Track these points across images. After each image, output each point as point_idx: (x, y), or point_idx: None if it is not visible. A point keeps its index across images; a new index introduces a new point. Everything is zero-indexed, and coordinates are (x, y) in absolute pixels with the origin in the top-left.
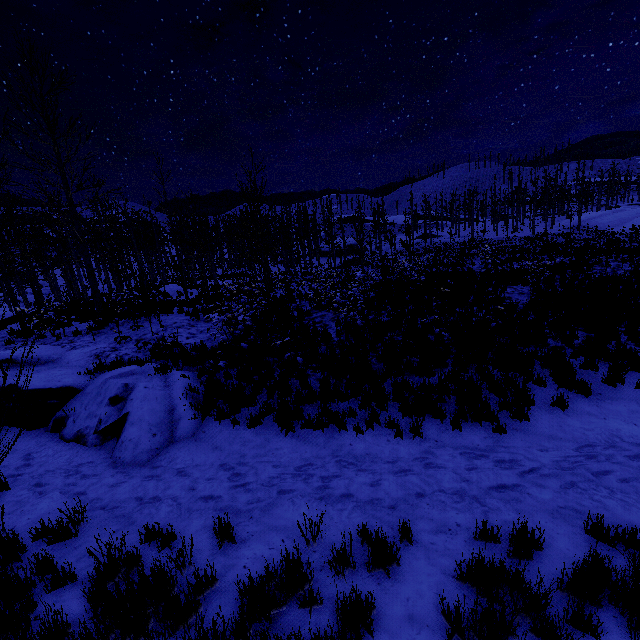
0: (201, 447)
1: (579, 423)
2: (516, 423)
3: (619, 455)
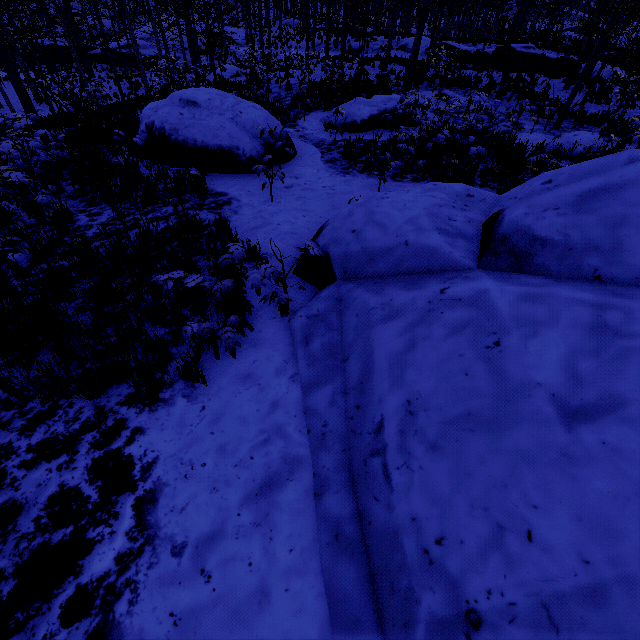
0: None
1: None
2: None
3: None
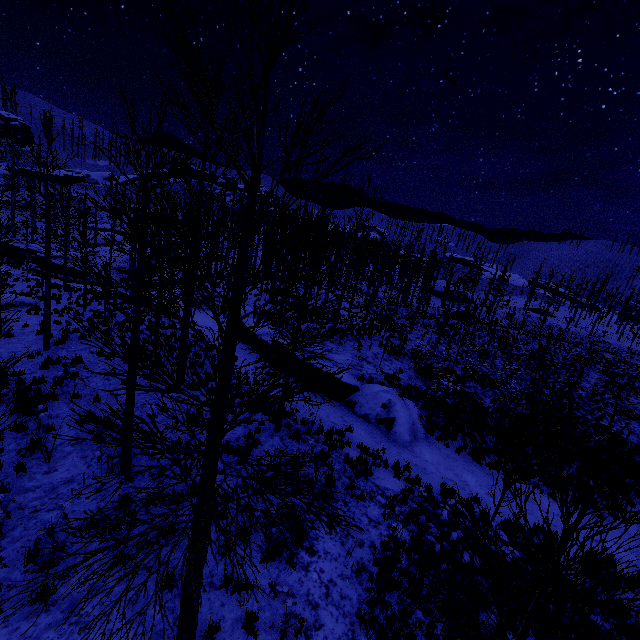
0: (432, 451)
1: None
2: (610, 518)
3: None
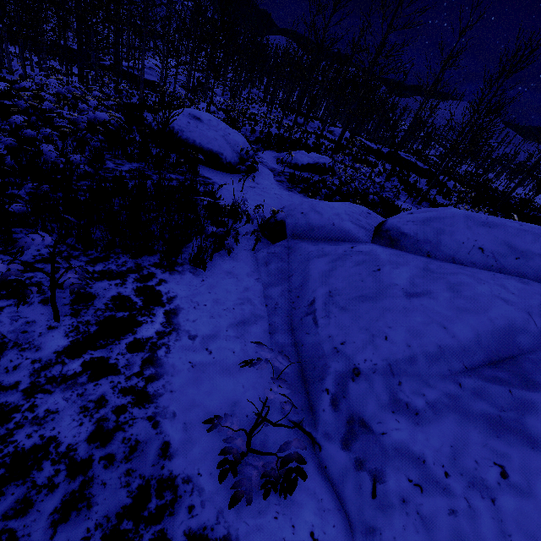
0: None
1: None
2: None
3: None
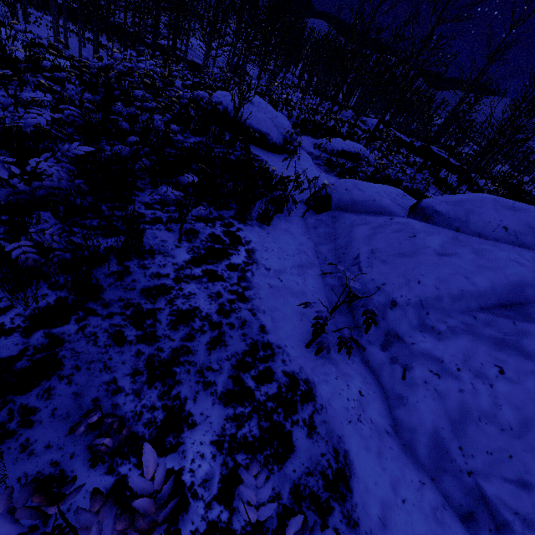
0: None
1: None
2: None
3: None
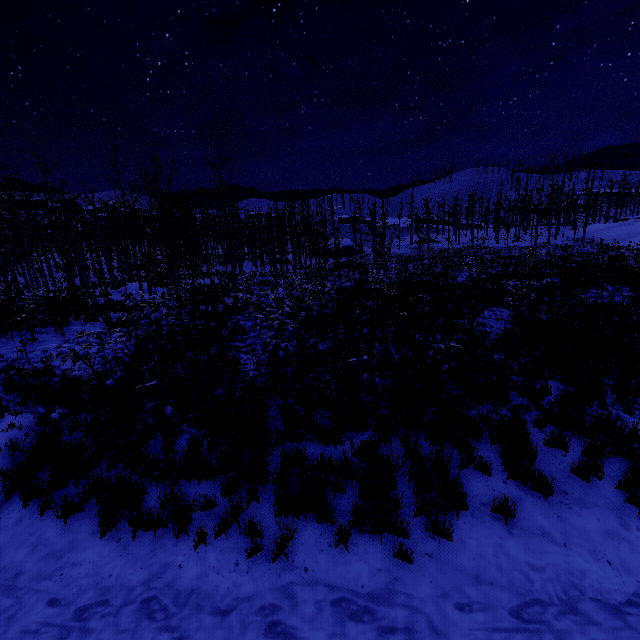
0: None
1: (525, 552)
2: (433, 543)
3: (574, 639)
